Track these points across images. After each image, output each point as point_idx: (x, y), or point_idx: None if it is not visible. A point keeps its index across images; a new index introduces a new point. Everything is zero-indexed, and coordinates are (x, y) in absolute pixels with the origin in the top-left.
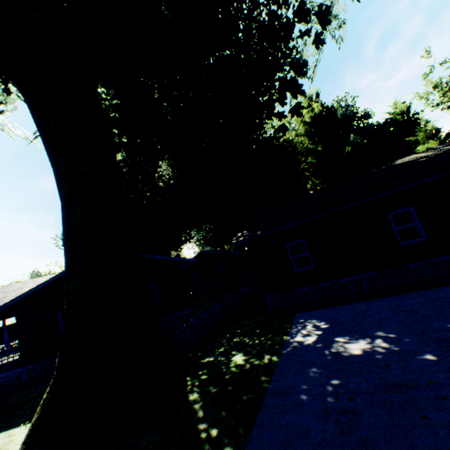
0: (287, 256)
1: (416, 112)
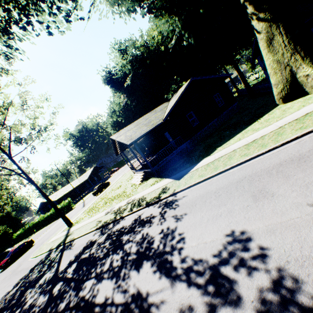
0: None
1: None
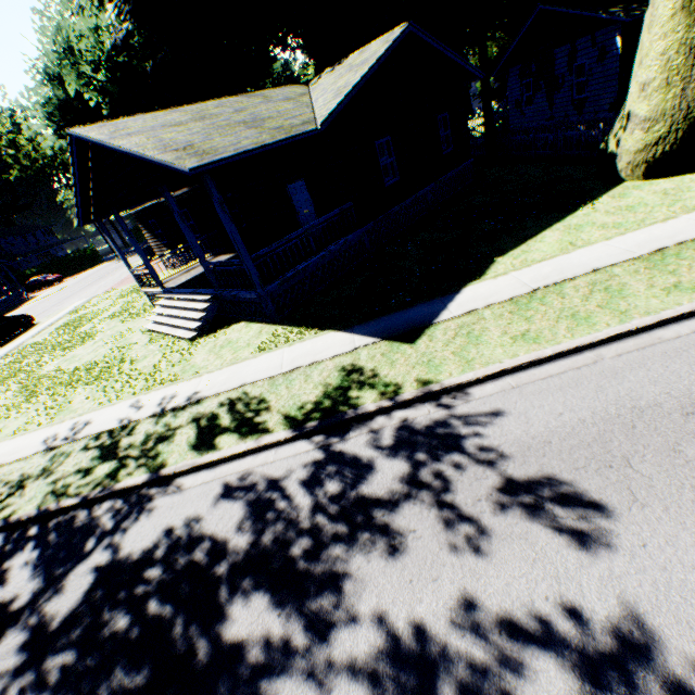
0: None
1: None
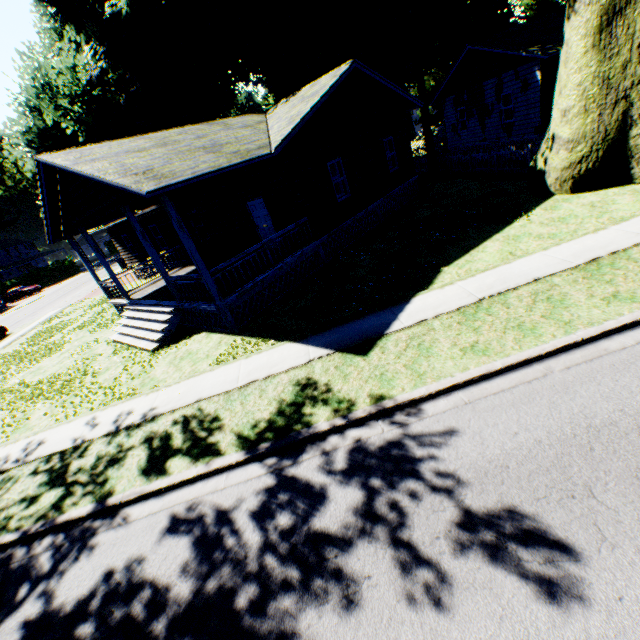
0: None
1: None
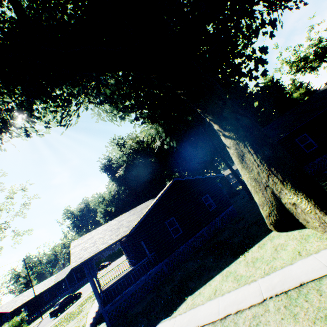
0: (298, 146)
1: (277, 79)
